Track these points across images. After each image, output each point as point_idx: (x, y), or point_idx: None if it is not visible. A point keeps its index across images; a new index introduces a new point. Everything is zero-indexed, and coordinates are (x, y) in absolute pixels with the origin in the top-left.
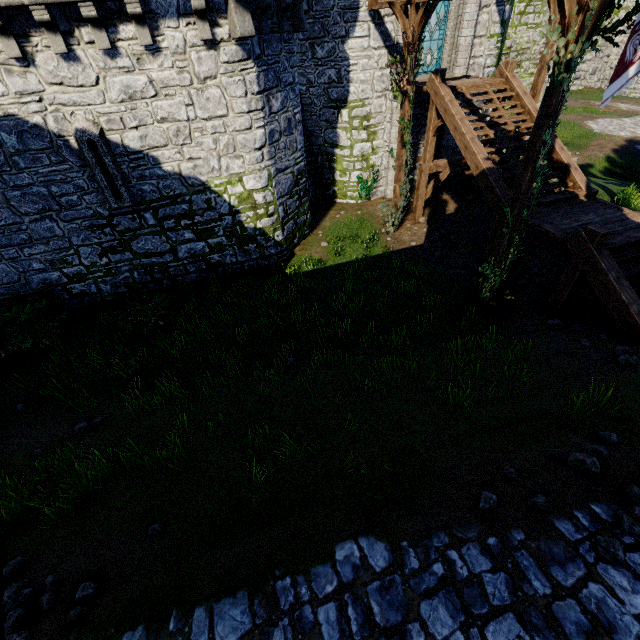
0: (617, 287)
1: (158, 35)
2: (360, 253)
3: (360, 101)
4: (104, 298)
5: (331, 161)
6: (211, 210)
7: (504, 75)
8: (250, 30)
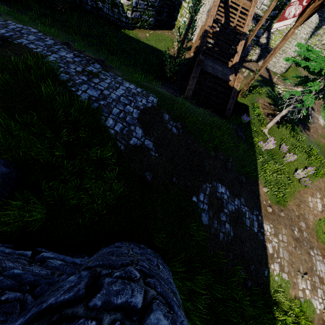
0: (191, 78)
1: None
2: (156, 46)
3: None
4: None
5: (179, 7)
6: None
7: (252, 3)
8: None
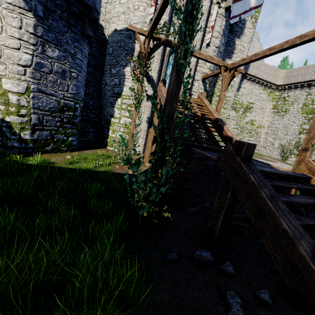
0: (273, 208)
1: None
2: (87, 167)
3: (128, 96)
4: None
5: (109, 124)
6: None
7: (200, 98)
8: None
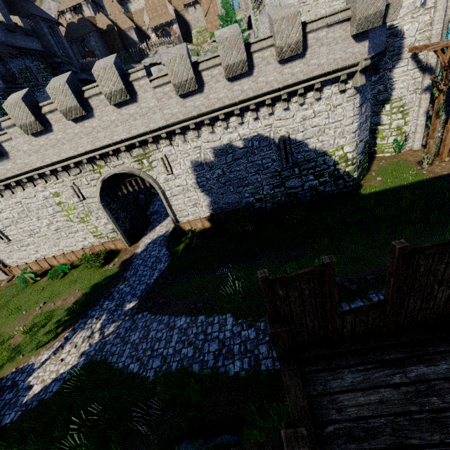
0: None
1: (321, 93)
2: (406, 181)
3: (399, 98)
4: (266, 210)
5: (374, 133)
6: (324, 164)
7: None
8: (364, 82)
